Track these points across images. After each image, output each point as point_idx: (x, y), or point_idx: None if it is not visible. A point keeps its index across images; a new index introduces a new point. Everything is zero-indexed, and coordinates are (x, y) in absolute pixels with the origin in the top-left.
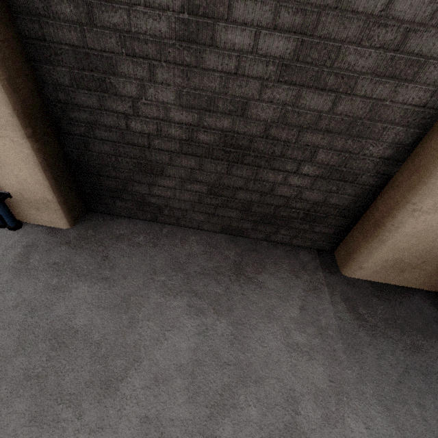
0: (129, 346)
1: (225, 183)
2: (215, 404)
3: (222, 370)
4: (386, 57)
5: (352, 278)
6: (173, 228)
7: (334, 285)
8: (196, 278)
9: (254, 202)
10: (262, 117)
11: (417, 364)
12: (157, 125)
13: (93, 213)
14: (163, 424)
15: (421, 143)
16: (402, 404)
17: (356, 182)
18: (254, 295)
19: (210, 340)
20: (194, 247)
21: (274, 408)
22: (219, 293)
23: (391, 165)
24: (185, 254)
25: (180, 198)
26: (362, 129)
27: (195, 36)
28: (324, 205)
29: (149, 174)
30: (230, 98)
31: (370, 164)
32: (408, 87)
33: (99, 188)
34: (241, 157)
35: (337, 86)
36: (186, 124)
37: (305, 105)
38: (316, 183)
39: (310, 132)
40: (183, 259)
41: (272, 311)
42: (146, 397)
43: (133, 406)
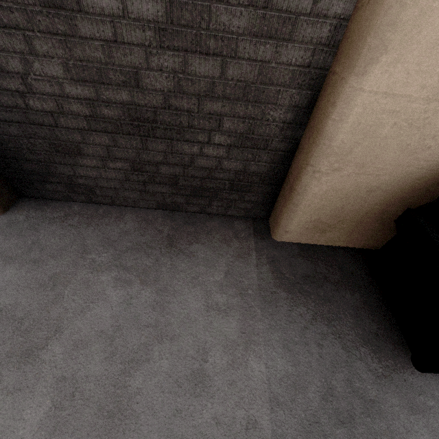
0: (52, 319)
1: (145, 159)
2: (129, 361)
3: (141, 332)
4: (257, 15)
5: (282, 242)
6: (109, 207)
7: (263, 250)
8: (127, 254)
9: (179, 176)
10: (157, 87)
11: (326, 312)
12: (56, 102)
13: (26, 198)
14: (79, 381)
15: (316, 104)
16: (303, 345)
17: (268, 148)
18: (183, 265)
19: (133, 307)
20: (129, 224)
21: (184, 359)
22: (148, 265)
23: (296, 129)
24: (118, 232)
25: (106, 177)
26: (257, 94)
27: (60, 1)
28: (246, 174)
29: (67, 155)
30: (119, 68)
31: (276, 129)
32: (288, 47)
33: (23, 173)
34: (152, 131)
35: (219, 49)
36: (85, 99)
37: (195, 71)
38: (231, 152)
39: (209, 100)
40: (115, 237)
41: (198, 277)
42: (64, 360)
43: (51, 369)
